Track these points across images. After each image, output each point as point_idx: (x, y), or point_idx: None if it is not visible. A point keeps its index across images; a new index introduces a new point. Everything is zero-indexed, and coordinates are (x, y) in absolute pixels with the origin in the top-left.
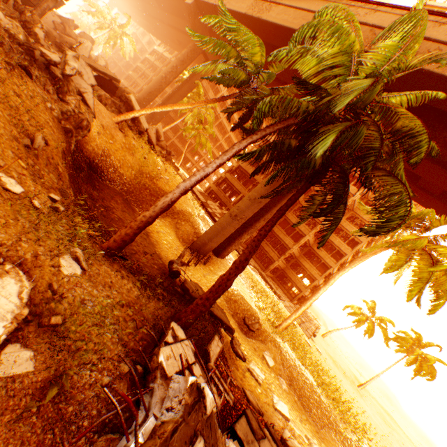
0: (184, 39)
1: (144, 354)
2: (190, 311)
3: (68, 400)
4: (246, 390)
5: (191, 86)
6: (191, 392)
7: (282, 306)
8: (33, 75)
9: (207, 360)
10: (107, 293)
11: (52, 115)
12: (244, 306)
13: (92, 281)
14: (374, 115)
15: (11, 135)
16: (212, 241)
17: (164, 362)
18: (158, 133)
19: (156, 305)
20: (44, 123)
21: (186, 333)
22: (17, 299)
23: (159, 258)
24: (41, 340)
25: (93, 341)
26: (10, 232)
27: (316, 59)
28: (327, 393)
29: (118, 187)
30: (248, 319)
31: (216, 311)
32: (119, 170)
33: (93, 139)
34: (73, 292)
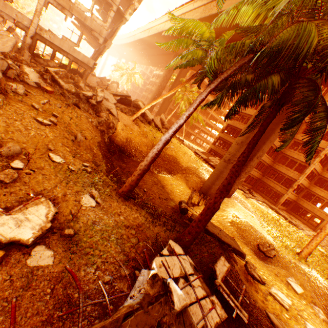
0: (168, 58)
1: (139, 261)
2: (187, 233)
3: (75, 288)
4: (269, 313)
5: (178, 83)
6: (154, 285)
7: (302, 235)
8: (81, 107)
9: (214, 276)
10: (115, 218)
11: (91, 125)
12: (255, 235)
13: (104, 211)
14: (327, 15)
15: (63, 136)
16: (214, 184)
17: (156, 268)
18: (162, 120)
19: (160, 229)
20: (85, 129)
21: (188, 251)
22: (44, 218)
23: (172, 201)
24: (60, 245)
25: (99, 249)
26: (51, 183)
27: (252, 6)
28: None
29: (139, 159)
30: (262, 246)
31: (223, 238)
32: (139, 149)
33: (119, 133)
34: (87, 217)
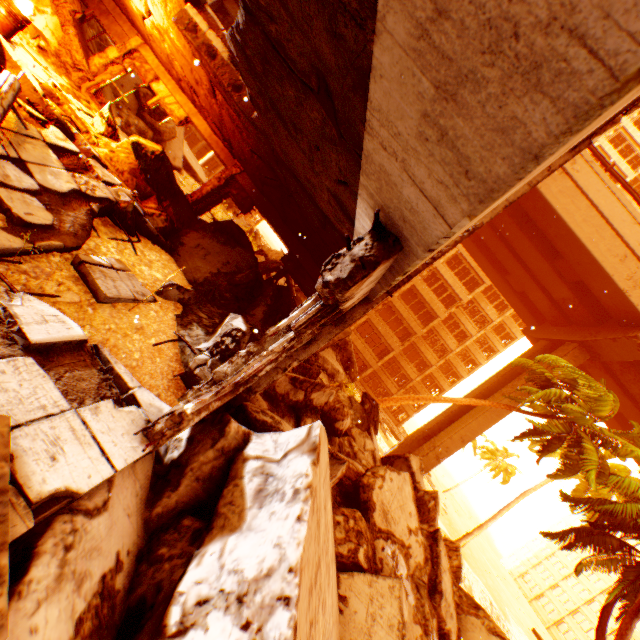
0: None
1: None
2: None
3: None
4: None
5: None
6: None
7: None
8: None
9: None
10: None
11: None
12: None
13: None
14: None
15: None
16: None
17: None
18: None
19: None
20: None
21: None
22: None
23: None
24: None
25: None
26: None
27: None
28: (487, 586)
29: None
30: None
31: None
32: None
33: None
34: None
